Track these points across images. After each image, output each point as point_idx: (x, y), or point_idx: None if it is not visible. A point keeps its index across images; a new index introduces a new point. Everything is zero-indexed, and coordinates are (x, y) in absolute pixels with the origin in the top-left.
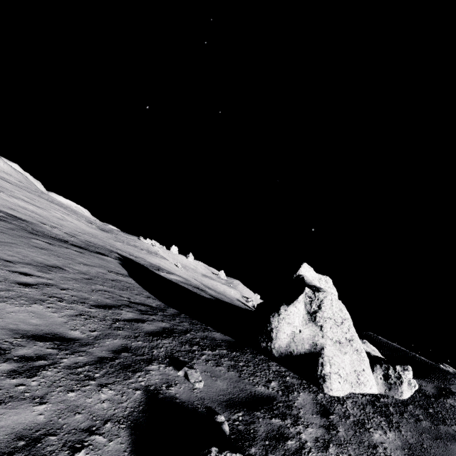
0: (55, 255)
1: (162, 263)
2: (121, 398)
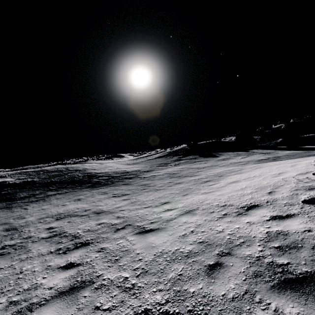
0: None
1: None
2: None
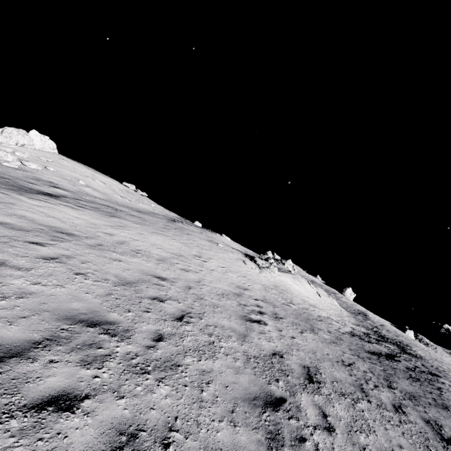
0: None
1: None
2: None
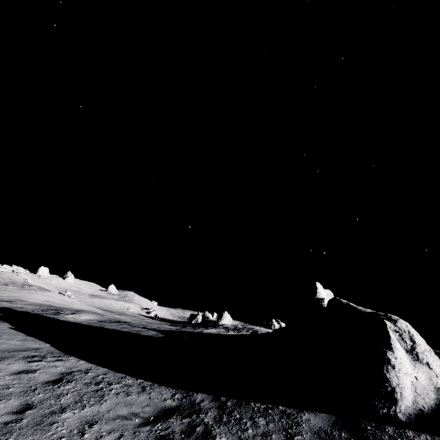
0: None
1: (51, 299)
2: None
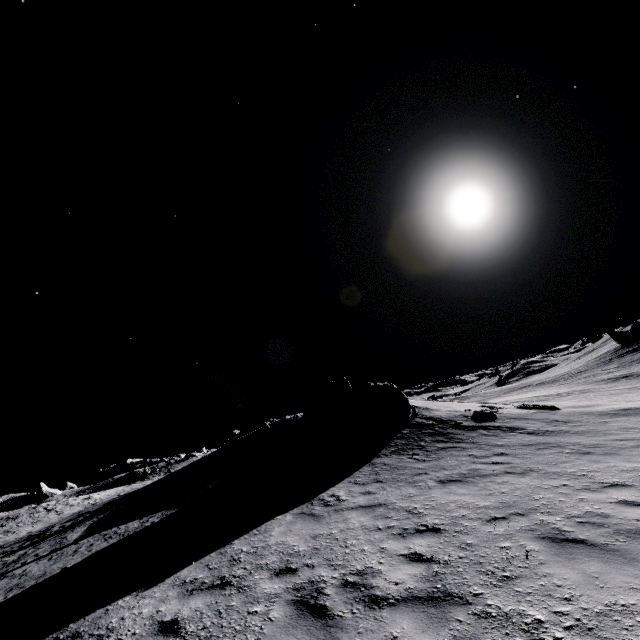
0: (414, 514)
1: None
2: (489, 423)
